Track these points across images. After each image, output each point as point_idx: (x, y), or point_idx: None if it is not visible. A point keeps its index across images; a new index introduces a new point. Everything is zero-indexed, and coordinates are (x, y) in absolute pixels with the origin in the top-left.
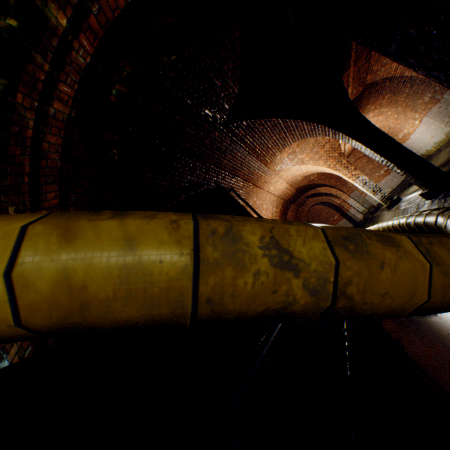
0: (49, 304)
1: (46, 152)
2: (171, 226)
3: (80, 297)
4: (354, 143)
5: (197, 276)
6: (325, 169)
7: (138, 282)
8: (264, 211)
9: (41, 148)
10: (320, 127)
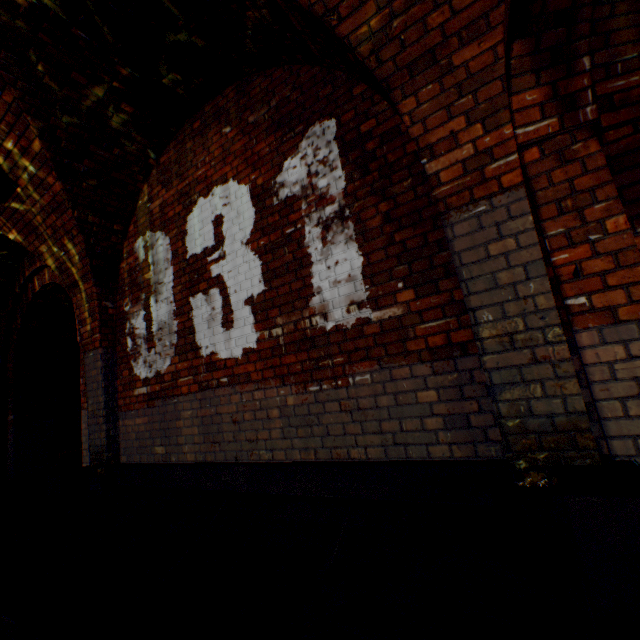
0: None
1: None
2: None
3: None
4: None
5: None
6: None
7: None
8: None
9: None
10: None
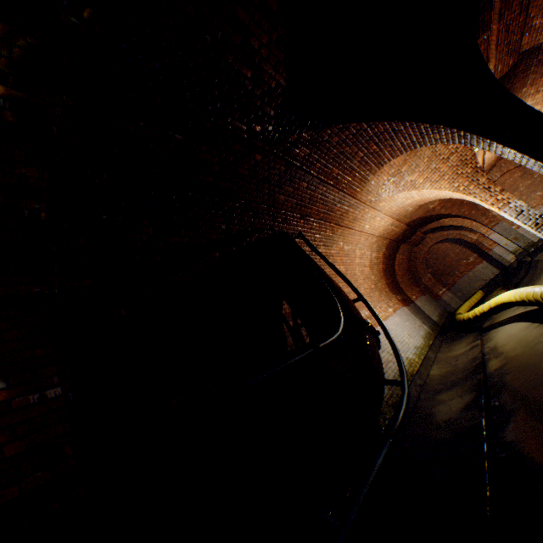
0: None
1: None
2: None
3: None
4: (502, 149)
5: None
6: (451, 193)
7: None
8: (358, 258)
9: None
10: (435, 129)
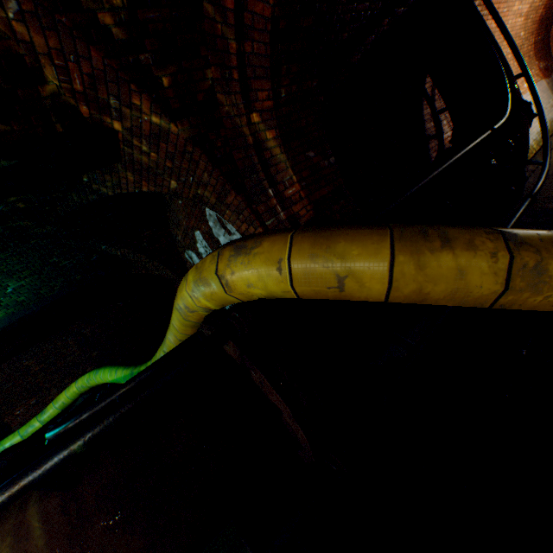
0: (404, 297)
1: (249, 29)
2: (491, 260)
3: (422, 297)
4: None
5: (500, 295)
6: None
7: (460, 295)
8: (517, 3)
9: (243, 22)
10: None
